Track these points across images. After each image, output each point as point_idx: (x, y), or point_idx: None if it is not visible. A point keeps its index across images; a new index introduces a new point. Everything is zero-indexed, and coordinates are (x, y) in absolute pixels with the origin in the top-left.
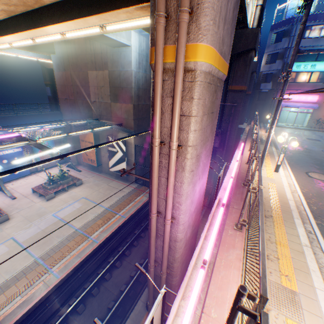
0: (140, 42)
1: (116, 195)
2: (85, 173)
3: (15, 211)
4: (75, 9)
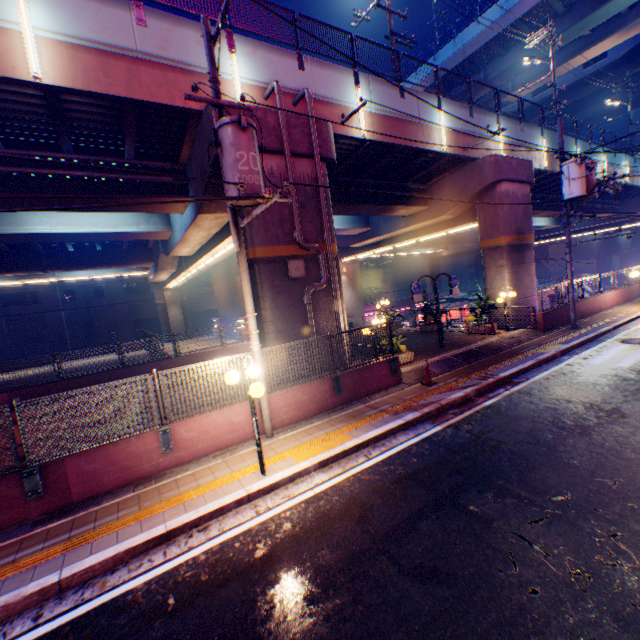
0: None
1: None
2: None
3: None
4: (610, 226)
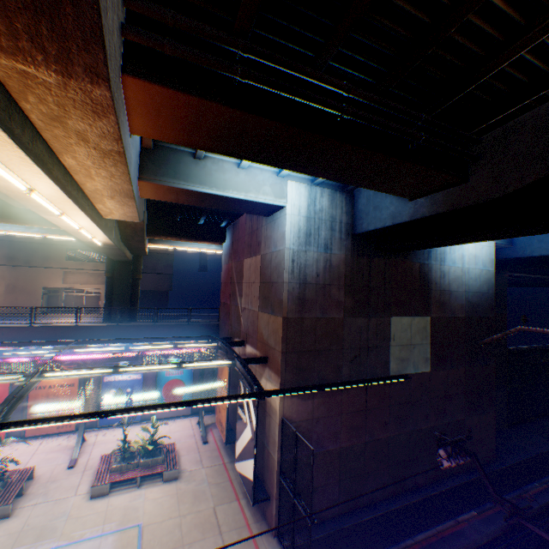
0: (312, 198)
1: None
2: (207, 451)
3: (36, 499)
4: None
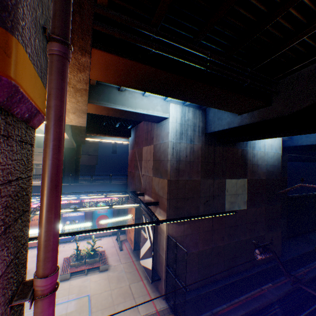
0: (183, 113)
1: (122, 313)
2: (123, 254)
3: None
4: None
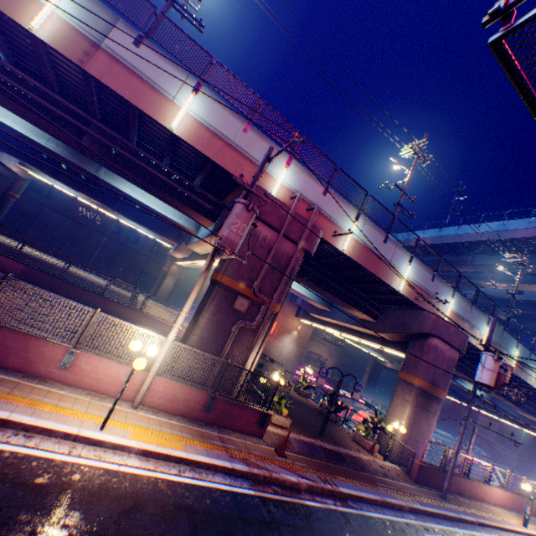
0: None
1: None
2: None
3: None
4: None
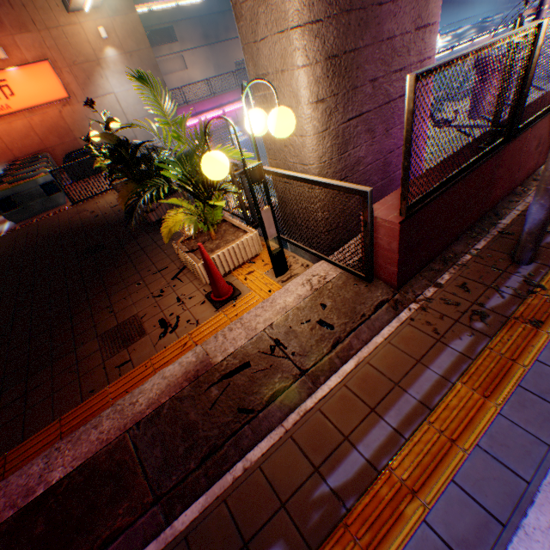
0: None
1: None
2: None
3: None
4: None
